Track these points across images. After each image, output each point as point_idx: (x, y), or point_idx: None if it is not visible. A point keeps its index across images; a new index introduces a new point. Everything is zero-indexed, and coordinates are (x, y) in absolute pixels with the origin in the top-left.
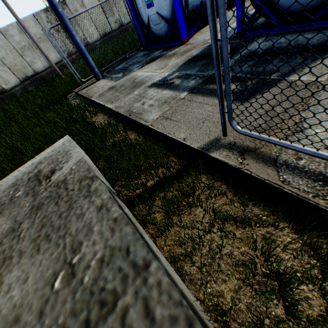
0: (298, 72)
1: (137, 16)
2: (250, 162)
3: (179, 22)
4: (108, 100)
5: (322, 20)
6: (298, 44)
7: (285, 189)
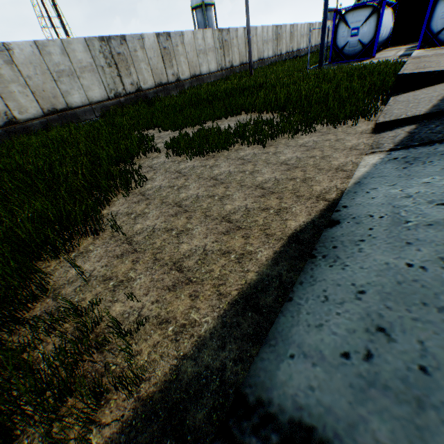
0: None
1: (333, 43)
2: None
3: (375, 46)
4: None
5: None
6: None
7: None
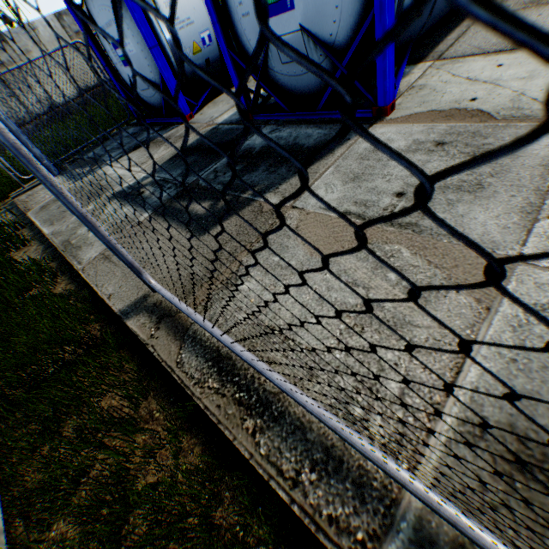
0: (274, 189)
1: (115, 74)
2: (162, 334)
3: (172, 91)
4: (50, 218)
5: (328, 110)
6: (295, 143)
7: (175, 375)
